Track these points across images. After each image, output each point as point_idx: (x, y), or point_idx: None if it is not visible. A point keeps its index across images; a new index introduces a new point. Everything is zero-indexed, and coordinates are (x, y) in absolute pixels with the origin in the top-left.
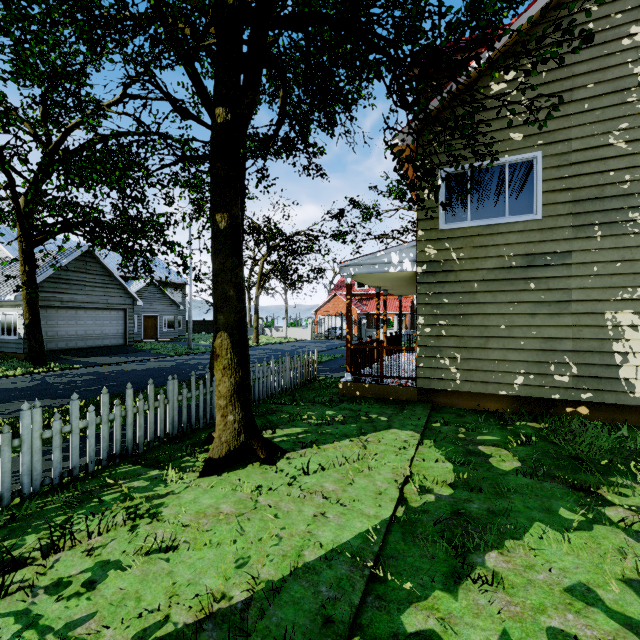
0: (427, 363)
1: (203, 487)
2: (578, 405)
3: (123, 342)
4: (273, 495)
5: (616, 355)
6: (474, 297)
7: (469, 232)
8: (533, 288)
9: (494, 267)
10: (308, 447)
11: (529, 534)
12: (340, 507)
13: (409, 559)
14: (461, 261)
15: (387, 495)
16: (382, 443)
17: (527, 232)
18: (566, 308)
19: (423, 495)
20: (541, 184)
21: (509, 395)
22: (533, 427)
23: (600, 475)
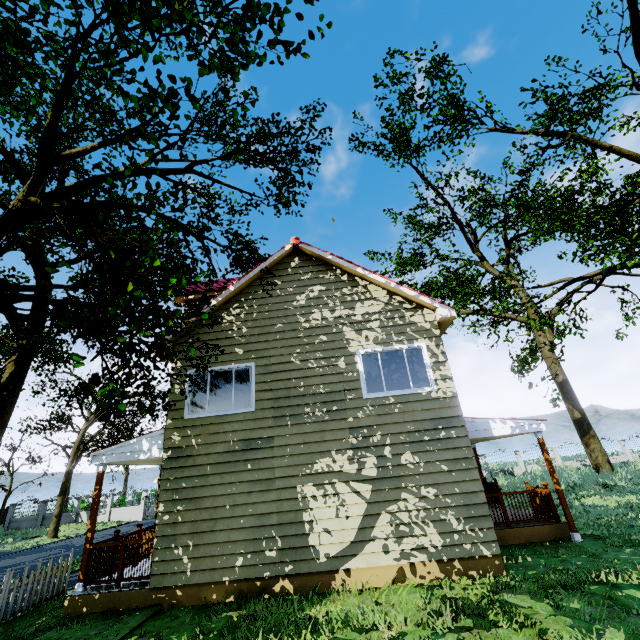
0: (162, 556)
1: None
2: (284, 579)
3: None
4: None
5: (306, 524)
6: (207, 479)
7: (206, 421)
8: (250, 468)
9: (223, 451)
10: None
11: None
12: None
13: None
14: (199, 446)
15: None
16: None
17: (246, 421)
18: (272, 484)
19: None
20: (254, 385)
21: (232, 580)
22: (230, 617)
23: None
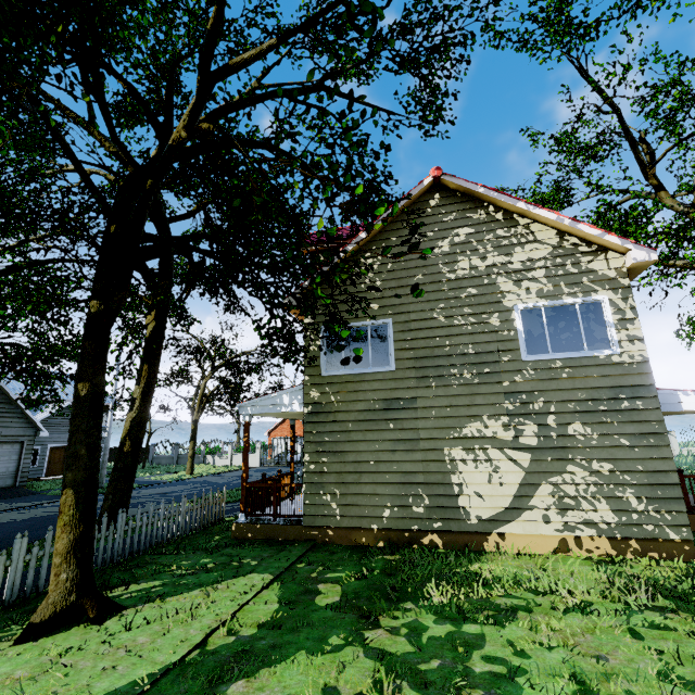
0: (312, 500)
1: (9, 655)
2: (432, 534)
3: (12, 483)
4: (78, 655)
5: (455, 486)
6: (349, 435)
7: (344, 379)
8: (392, 428)
9: (363, 409)
10: (152, 601)
11: (286, 661)
12: (136, 658)
13: None
14: (338, 403)
15: (190, 641)
16: (230, 590)
17: (385, 381)
18: (417, 445)
19: (226, 638)
20: (393, 343)
21: (380, 528)
22: (387, 560)
23: (396, 602)
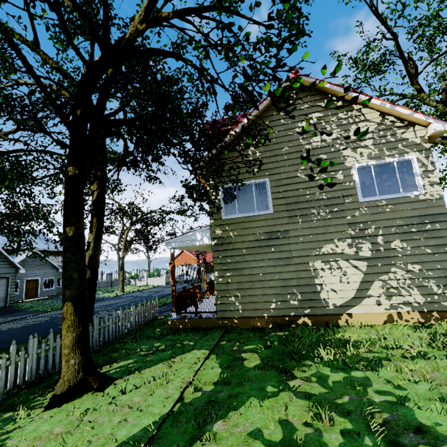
0: (222, 301)
1: (44, 418)
2: (304, 317)
3: (4, 304)
4: (95, 413)
5: (317, 286)
6: (244, 258)
7: (238, 220)
8: (273, 251)
9: (253, 240)
10: (132, 373)
11: (244, 405)
12: (138, 412)
13: (170, 436)
14: (235, 237)
15: (172, 398)
16: (183, 362)
17: (267, 220)
18: (291, 261)
19: (195, 393)
20: (270, 195)
21: (269, 316)
22: (279, 335)
23: (299, 361)
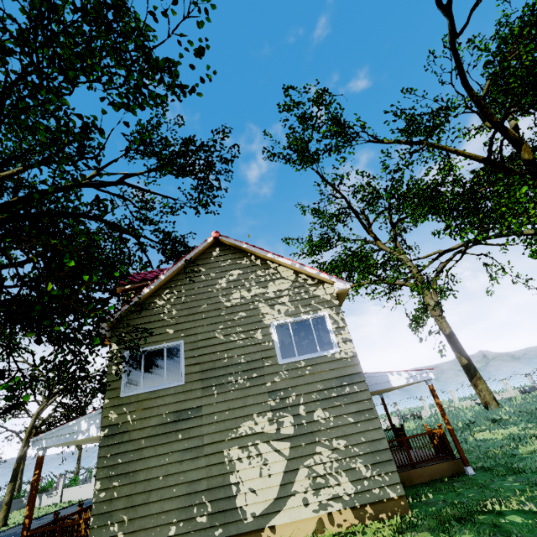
0: (98, 534)
1: None
2: None
3: None
4: None
5: (233, 486)
6: (142, 453)
7: (141, 397)
8: (181, 438)
9: (156, 424)
10: None
11: None
12: None
13: None
14: (134, 422)
15: None
16: None
17: (177, 394)
18: (201, 451)
19: None
20: (184, 360)
21: None
22: None
23: None
